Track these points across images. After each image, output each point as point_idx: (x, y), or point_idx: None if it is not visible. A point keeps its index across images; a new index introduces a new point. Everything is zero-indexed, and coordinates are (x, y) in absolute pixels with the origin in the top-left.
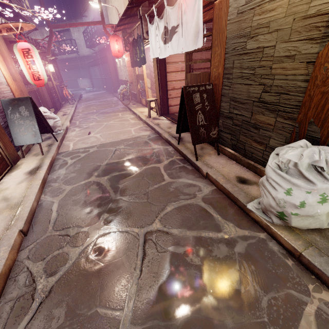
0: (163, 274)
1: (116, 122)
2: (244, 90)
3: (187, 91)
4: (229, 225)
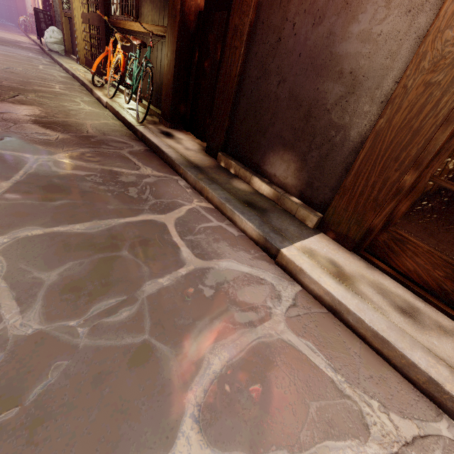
0: (5, 46)
1: (9, 35)
2: (57, 17)
3: (36, 10)
4: (36, 52)
